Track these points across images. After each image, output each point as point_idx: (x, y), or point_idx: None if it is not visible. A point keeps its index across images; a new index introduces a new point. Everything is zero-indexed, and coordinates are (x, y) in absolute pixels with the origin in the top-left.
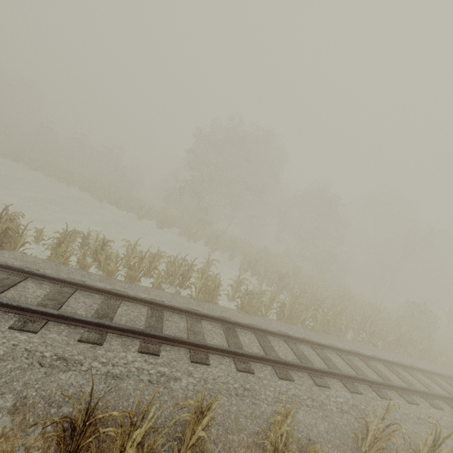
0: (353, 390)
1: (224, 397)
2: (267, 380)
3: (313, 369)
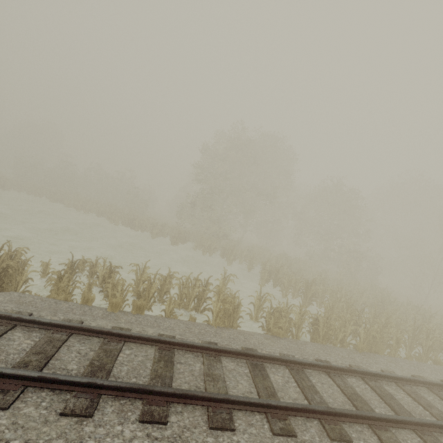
0: None
1: None
2: None
3: (374, 417)
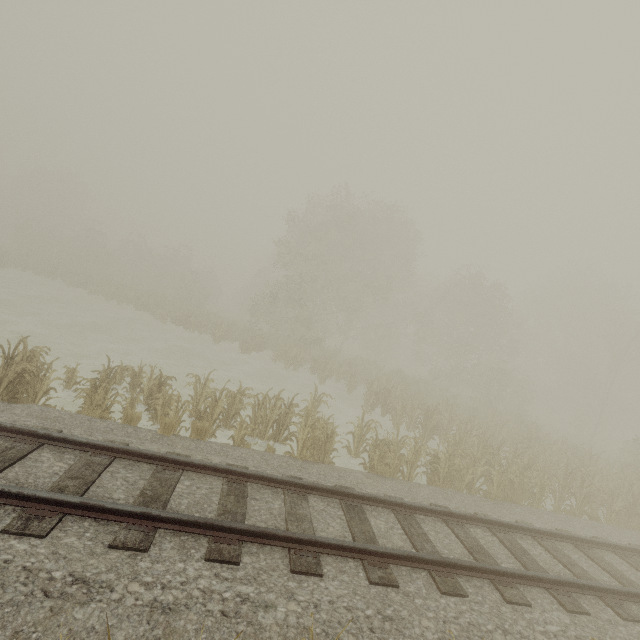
0: (572, 607)
1: (350, 636)
2: (422, 598)
3: (498, 571)
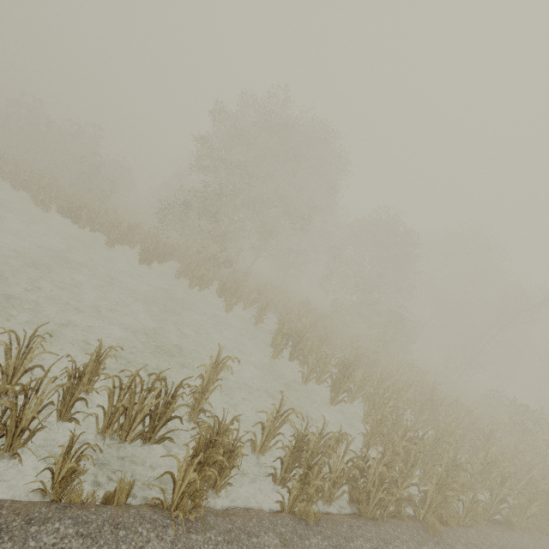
0: None
1: None
2: None
3: None
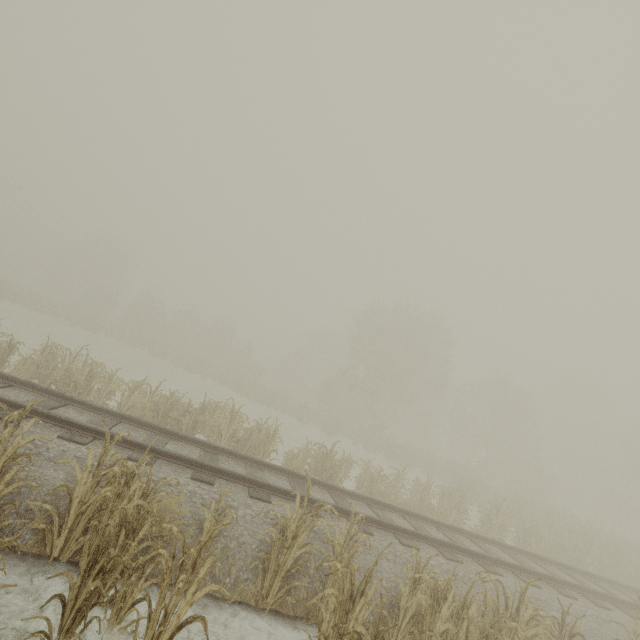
0: None
1: None
2: None
3: None
